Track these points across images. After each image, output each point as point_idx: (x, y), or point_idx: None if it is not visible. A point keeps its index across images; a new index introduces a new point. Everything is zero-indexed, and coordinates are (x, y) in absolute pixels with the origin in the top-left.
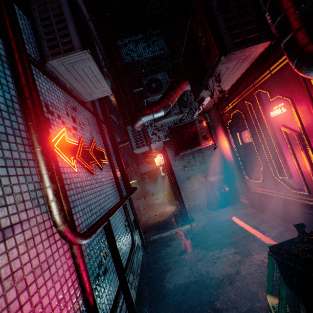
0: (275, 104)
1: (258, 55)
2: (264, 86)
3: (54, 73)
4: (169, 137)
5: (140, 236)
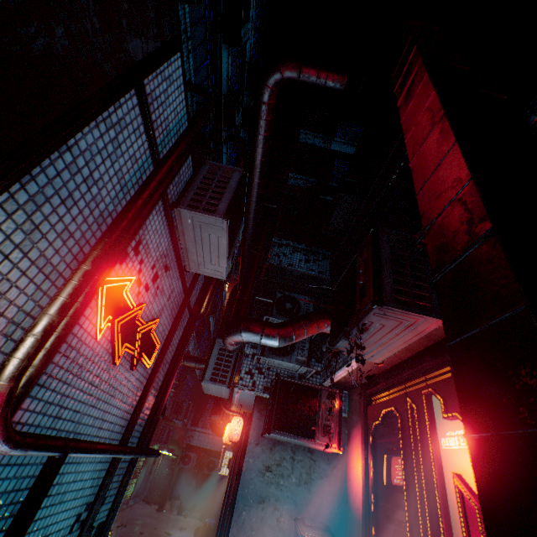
0: (451, 428)
1: (428, 331)
2: (439, 388)
3: (177, 220)
4: (270, 393)
5: None
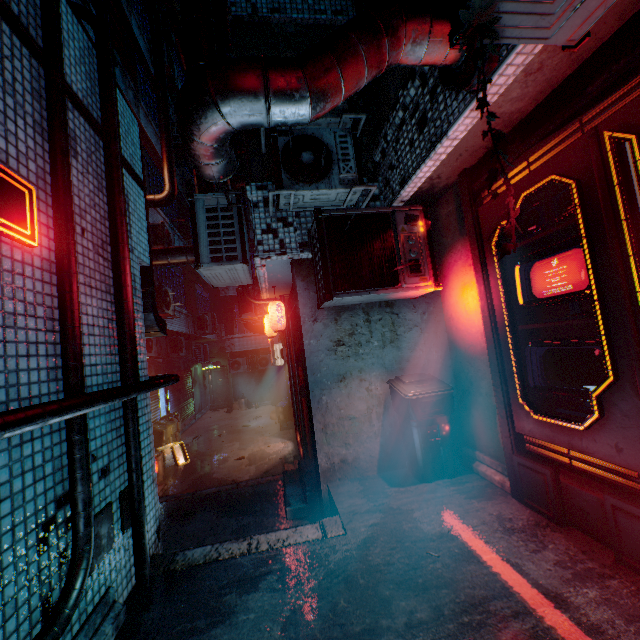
0: None
1: None
2: None
3: None
4: (312, 249)
5: (134, 554)
